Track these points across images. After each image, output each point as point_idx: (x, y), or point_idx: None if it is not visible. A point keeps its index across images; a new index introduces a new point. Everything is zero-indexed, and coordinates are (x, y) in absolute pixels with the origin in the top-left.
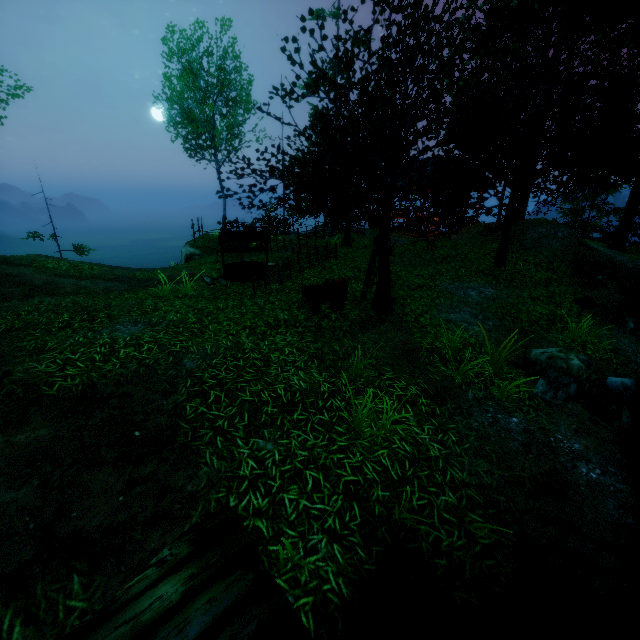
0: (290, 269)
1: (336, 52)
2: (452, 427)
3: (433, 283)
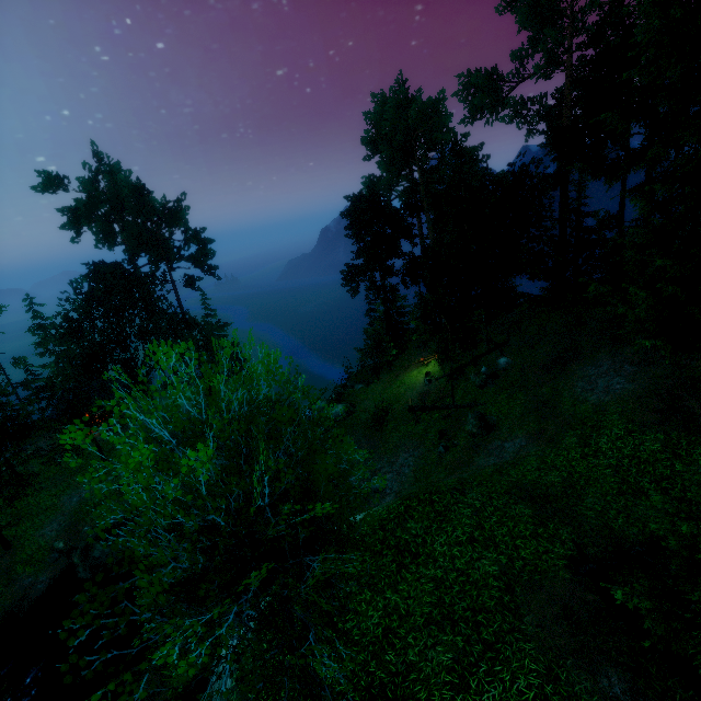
0: None
1: None
2: (6, 594)
3: (59, 500)
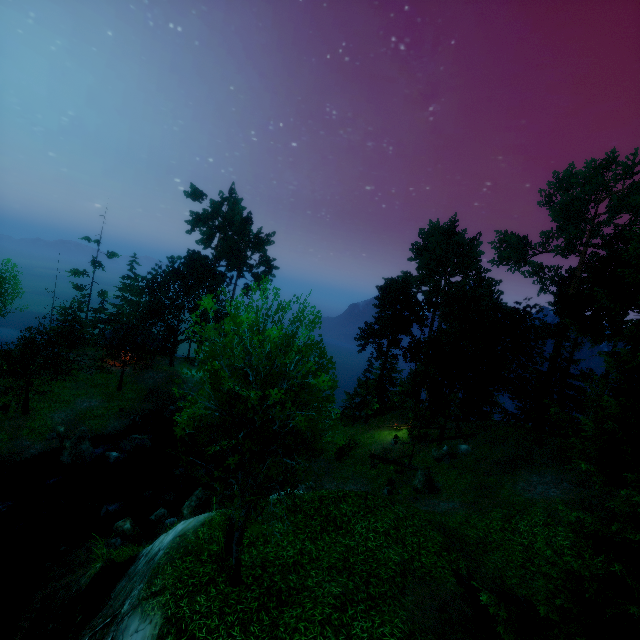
0: (0, 393)
1: (4, 354)
2: (7, 444)
3: (74, 399)
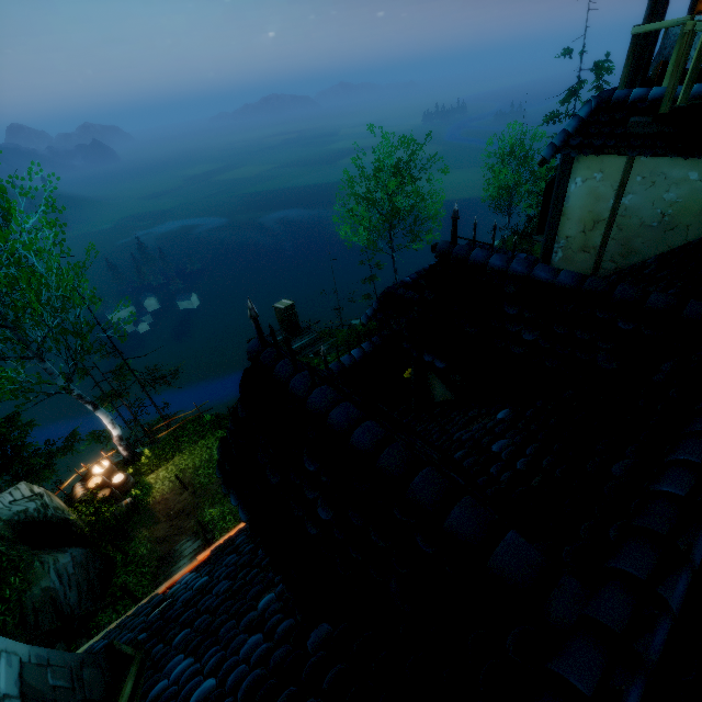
0: None
1: None
2: None
3: None
